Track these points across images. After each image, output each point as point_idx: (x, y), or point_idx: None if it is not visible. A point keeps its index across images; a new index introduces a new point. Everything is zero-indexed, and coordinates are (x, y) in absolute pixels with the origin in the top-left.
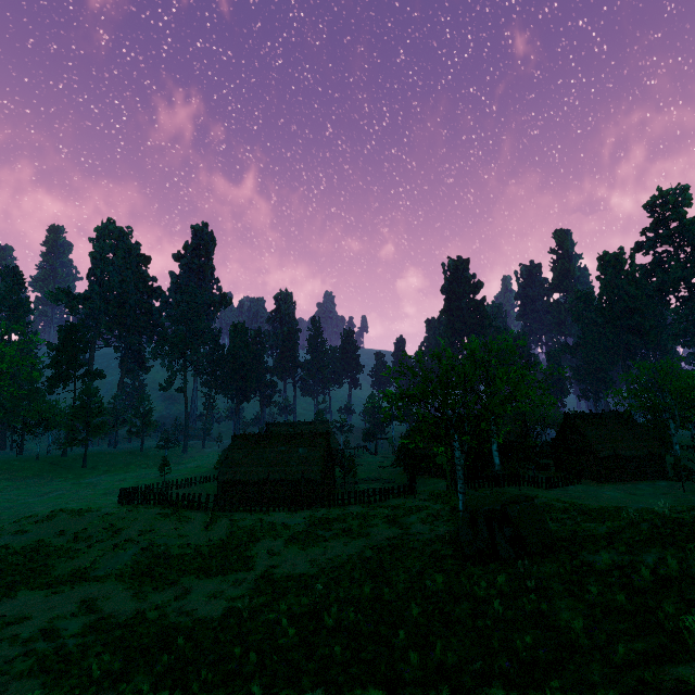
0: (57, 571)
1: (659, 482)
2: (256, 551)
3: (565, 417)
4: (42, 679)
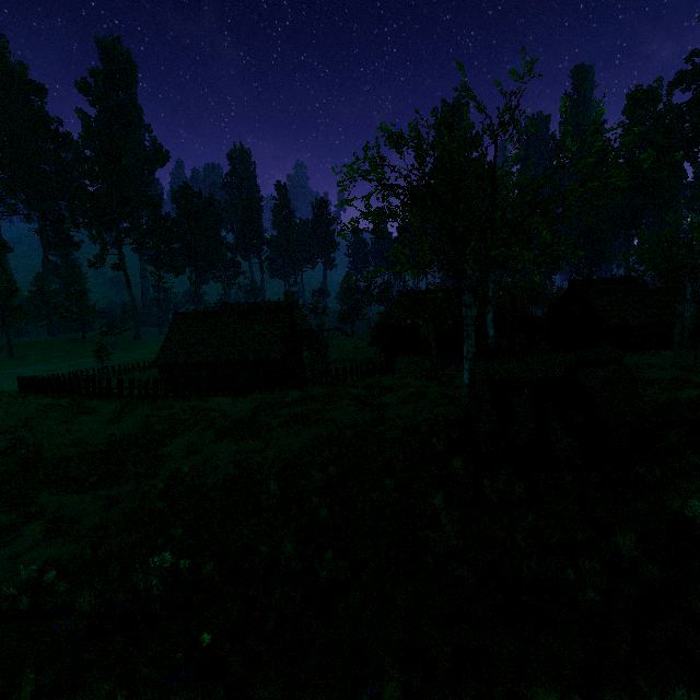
0: None
1: (663, 352)
2: (172, 447)
3: (570, 284)
4: None
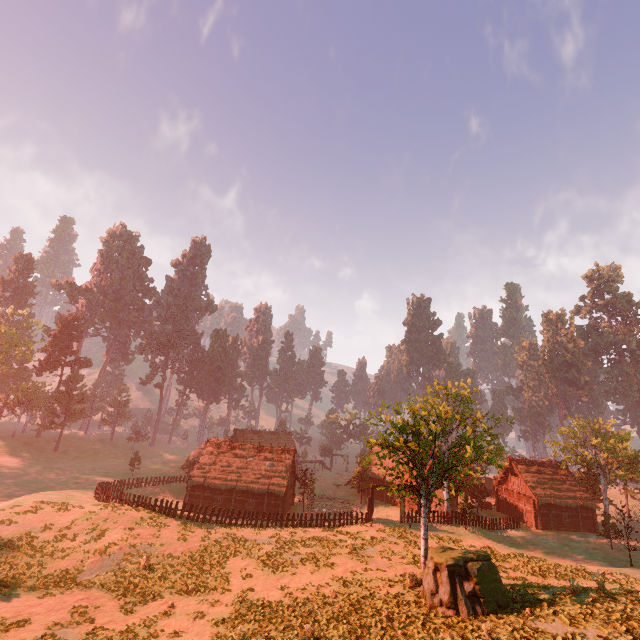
0: (45, 570)
1: (590, 535)
2: (230, 569)
3: (508, 461)
4: None
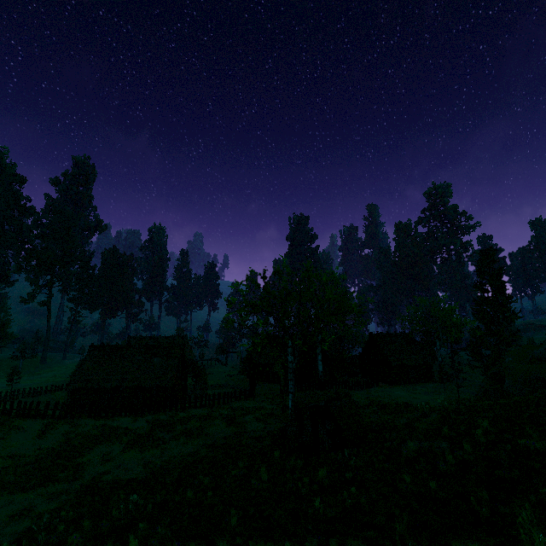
0: None
1: (429, 384)
2: (90, 457)
3: (370, 336)
4: None
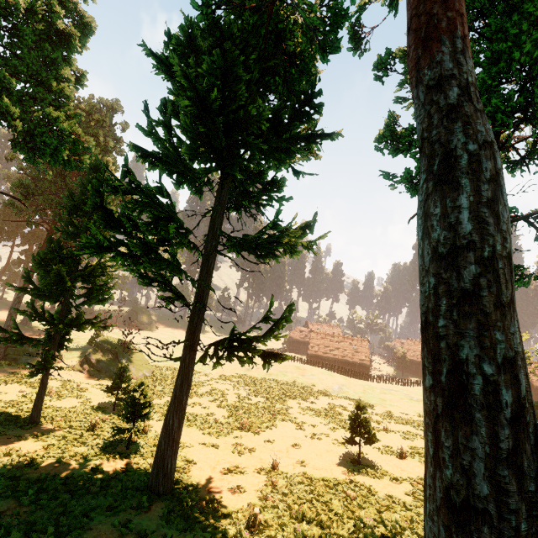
0: (313, 389)
1: None
2: (388, 399)
3: None
4: (407, 425)
